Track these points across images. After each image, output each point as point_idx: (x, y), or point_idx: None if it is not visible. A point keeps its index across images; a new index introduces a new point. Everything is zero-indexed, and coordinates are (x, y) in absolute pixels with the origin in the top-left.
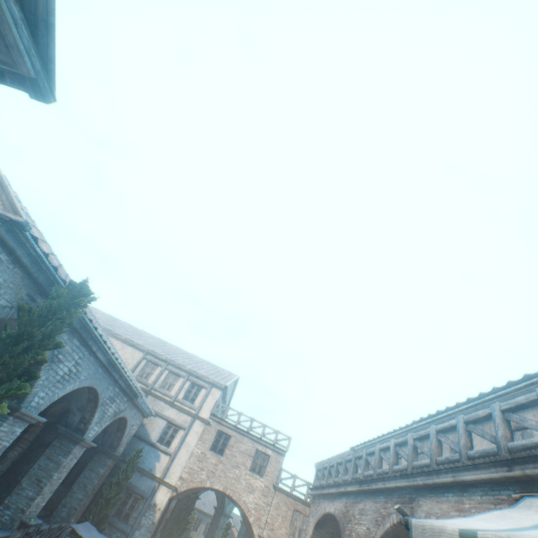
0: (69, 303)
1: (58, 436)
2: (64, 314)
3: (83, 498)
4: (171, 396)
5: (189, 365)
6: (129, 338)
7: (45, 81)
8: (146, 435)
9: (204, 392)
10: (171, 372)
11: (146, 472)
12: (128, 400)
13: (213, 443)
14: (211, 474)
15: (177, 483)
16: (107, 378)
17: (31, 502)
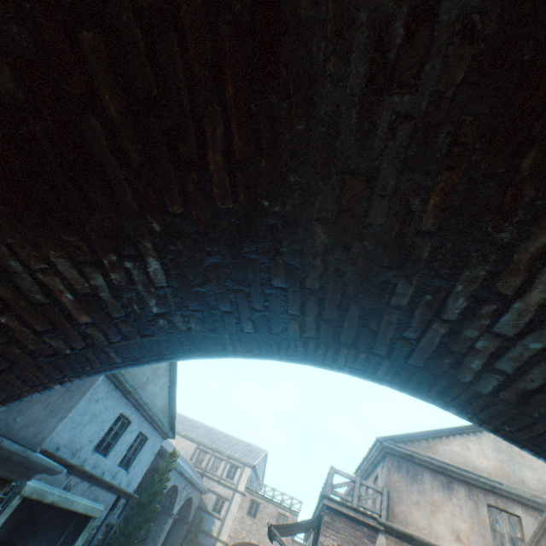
0: (171, 461)
1: (160, 512)
2: (171, 468)
3: None
4: (218, 475)
5: (228, 449)
6: (186, 434)
7: (174, 436)
8: (205, 506)
9: (240, 471)
10: (217, 457)
11: (207, 532)
12: (192, 486)
13: (248, 509)
14: (249, 532)
15: (227, 540)
16: (181, 478)
17: None
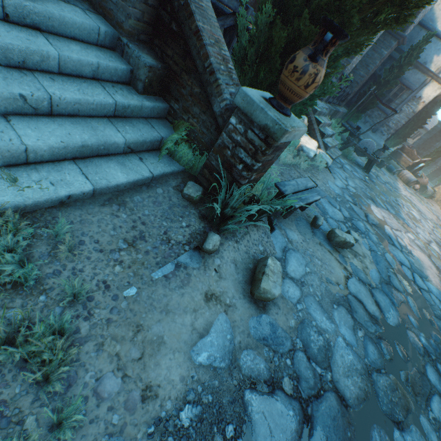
0: None
1: None
2: None
3: (363, 76)
4: None
5: None
6: None
7: None
8: (430, 21)
9: None
10: None
11: (419, 65)
12: None
13: None
14: None
15: None
16: None
17: (349, 60)
